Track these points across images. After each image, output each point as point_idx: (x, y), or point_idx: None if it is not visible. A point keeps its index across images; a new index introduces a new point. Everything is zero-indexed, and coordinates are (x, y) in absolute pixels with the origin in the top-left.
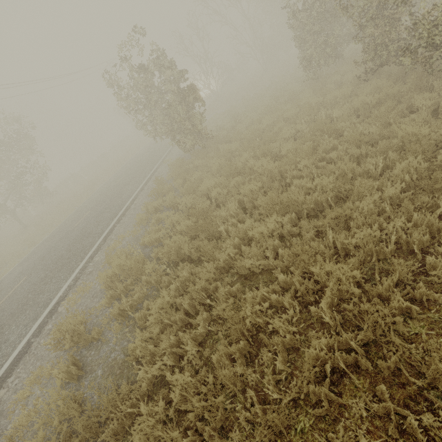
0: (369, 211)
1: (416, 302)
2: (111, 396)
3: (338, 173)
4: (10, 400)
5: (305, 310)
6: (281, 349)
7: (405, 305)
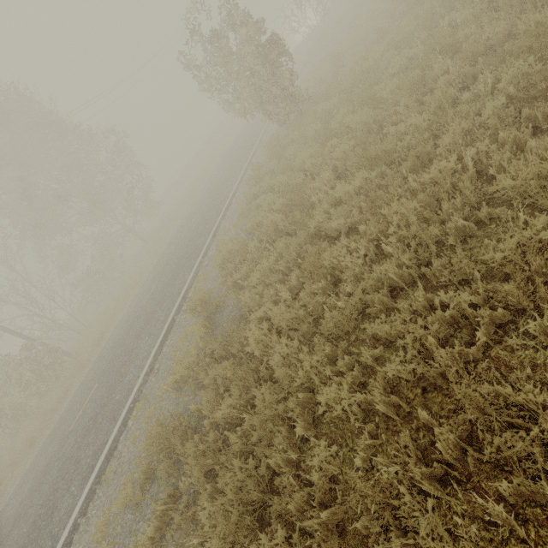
0: (457, 143)
1: (481, 222)
2: (232, 327)
3: (434, 106)
4: (171, 352)
5: (382, 252)
6: (353, 281)
7: (462, 224)
